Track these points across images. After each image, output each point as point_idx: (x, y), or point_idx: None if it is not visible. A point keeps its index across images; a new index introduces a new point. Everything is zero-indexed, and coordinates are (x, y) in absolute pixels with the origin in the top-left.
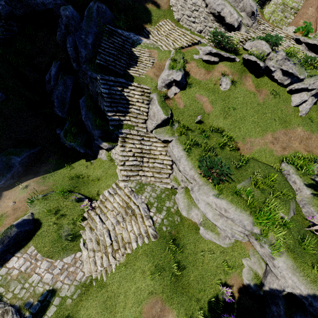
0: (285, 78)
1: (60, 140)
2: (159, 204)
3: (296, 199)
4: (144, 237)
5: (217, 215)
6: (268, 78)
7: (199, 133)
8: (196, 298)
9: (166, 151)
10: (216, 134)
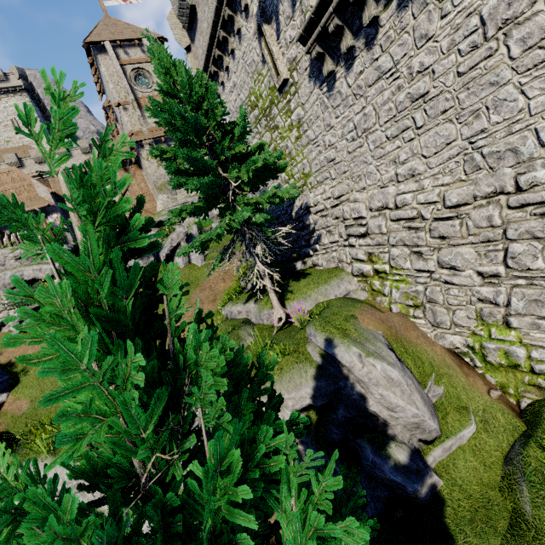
0: (145, 259)
1: None
2: None
3: (255, 322)
4: None
5: None
6: None
7: None
8: None
9: None
10: None
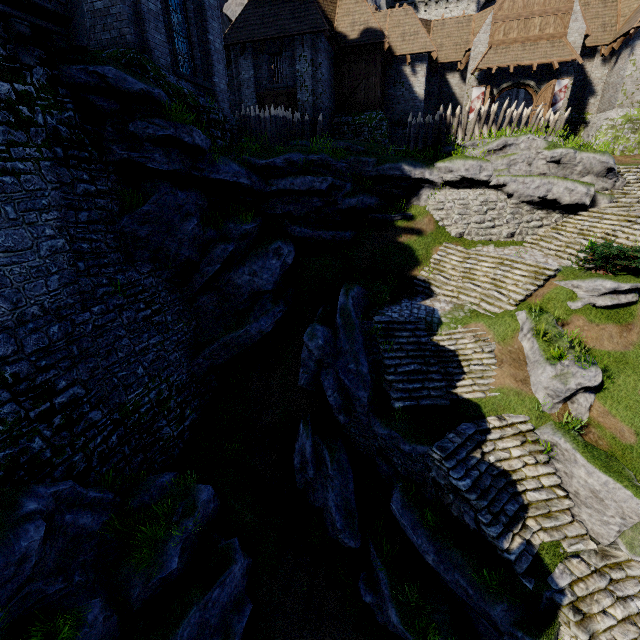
0: None
1: (371, 613)
2: None
3: None
4: None
5: None
6: None
7: None
8: None
9: None
10: None
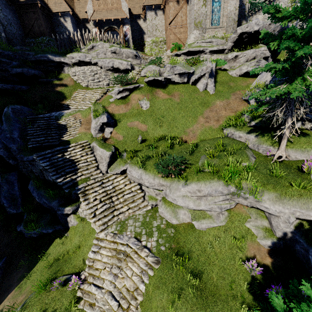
0: (182, 78)
1: (25, 237)
2: (147, 229)
3: (250, 147)
4: (148, 271)
5: (197, 200)
6: (172, 84)
7: (147, 149)
8: (231, 296)
9: (129, 180)
10: (161, 142)
